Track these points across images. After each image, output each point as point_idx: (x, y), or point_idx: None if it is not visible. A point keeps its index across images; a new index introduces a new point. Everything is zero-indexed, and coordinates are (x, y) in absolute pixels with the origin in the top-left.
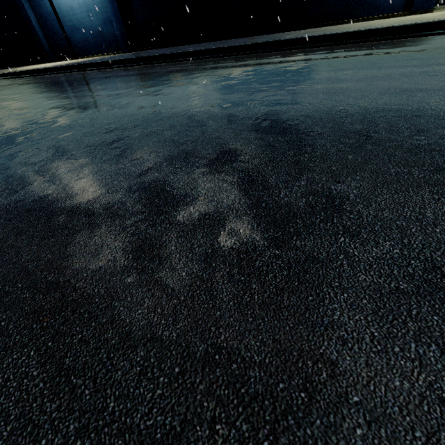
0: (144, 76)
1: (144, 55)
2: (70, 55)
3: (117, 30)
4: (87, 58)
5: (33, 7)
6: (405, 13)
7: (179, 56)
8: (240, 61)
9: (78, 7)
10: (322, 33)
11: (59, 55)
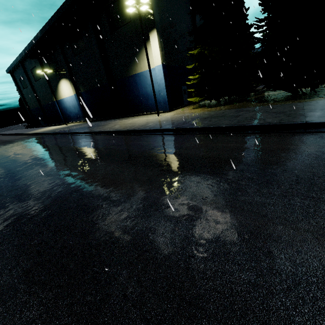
0: (31, 144)
1: (60, 130)
2: (70, 121)
3: (81, 114)
4: (74, 122)
5: (60, 106)
6: (161, 112)
7: (61, 133)
8: (54, 140)
9: (71, 106)
10: (89, 129)
11: (67, 121)
